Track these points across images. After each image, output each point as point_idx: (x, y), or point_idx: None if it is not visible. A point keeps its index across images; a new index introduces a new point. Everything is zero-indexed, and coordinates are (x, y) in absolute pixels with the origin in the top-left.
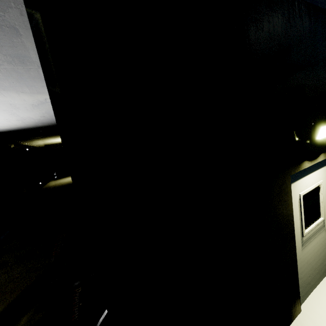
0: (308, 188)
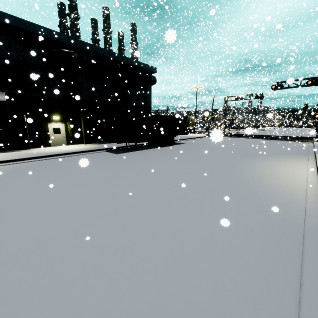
0: (55, 127)
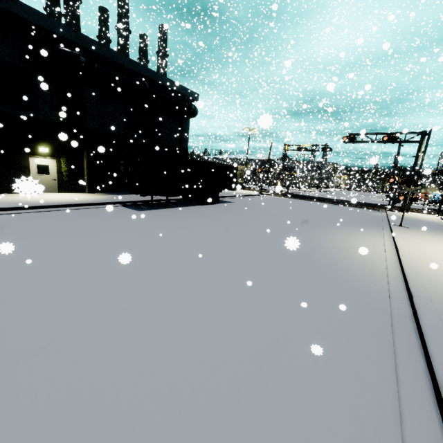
0: (41, 164)
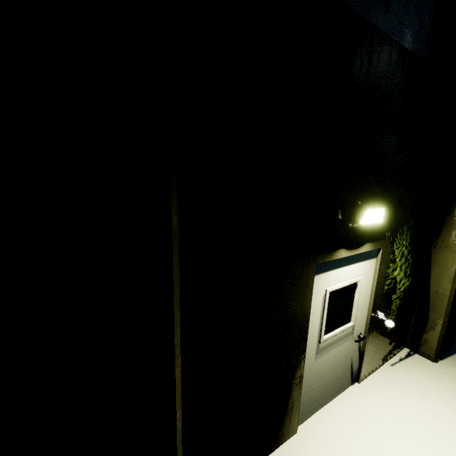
0: (340, 284)
